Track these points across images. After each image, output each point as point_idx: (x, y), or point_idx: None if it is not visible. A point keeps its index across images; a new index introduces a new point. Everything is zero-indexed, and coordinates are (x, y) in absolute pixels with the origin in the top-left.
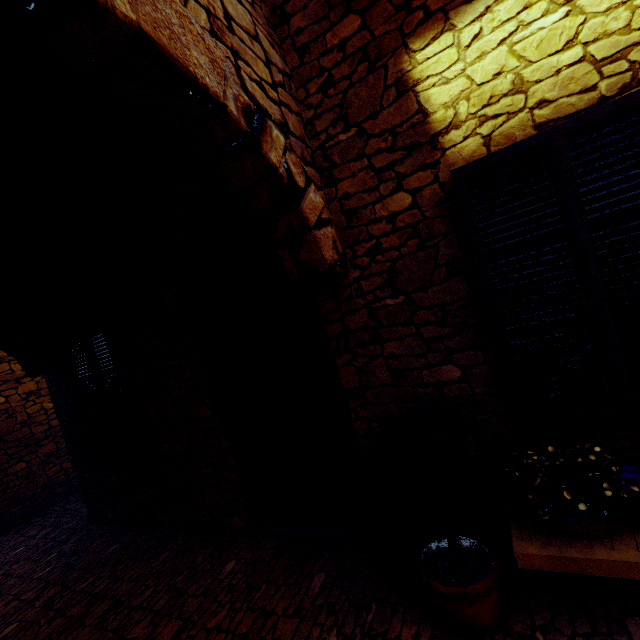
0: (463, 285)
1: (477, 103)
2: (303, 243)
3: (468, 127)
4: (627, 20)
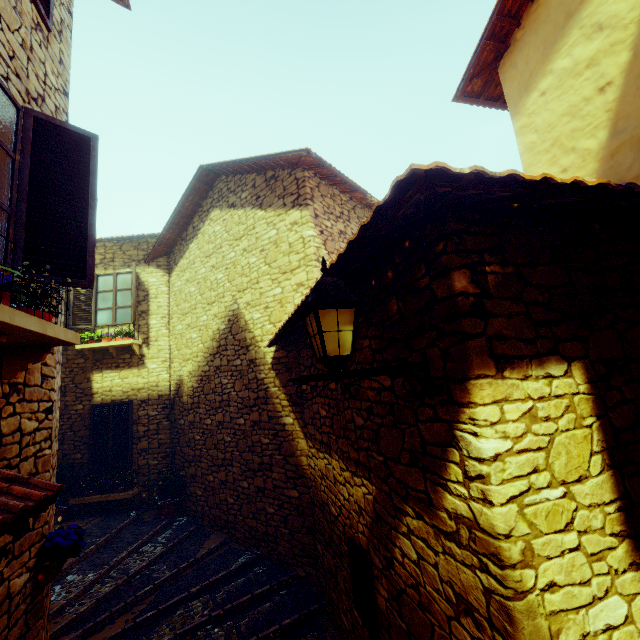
0: (89, 432)
1: (103, 390)
2: None
3: (100, 395)
4: (129, 386)
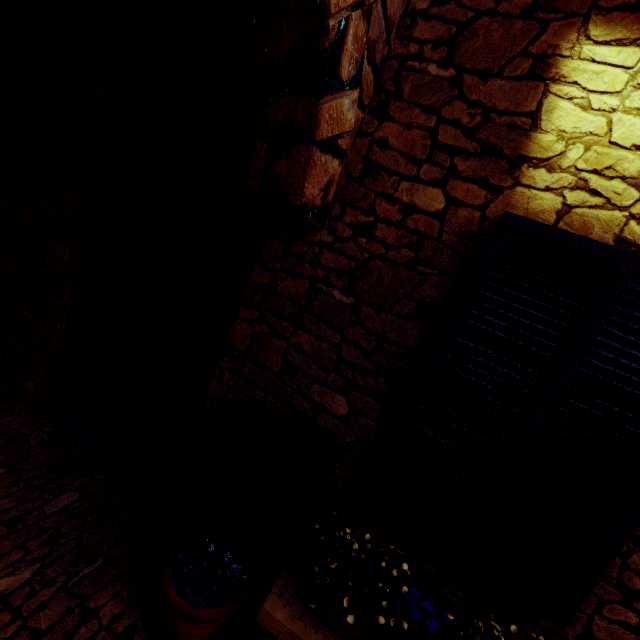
0: (417, 335)
1: (592, 161)
2: (292, 152)
3: (561, 179)
4: None
